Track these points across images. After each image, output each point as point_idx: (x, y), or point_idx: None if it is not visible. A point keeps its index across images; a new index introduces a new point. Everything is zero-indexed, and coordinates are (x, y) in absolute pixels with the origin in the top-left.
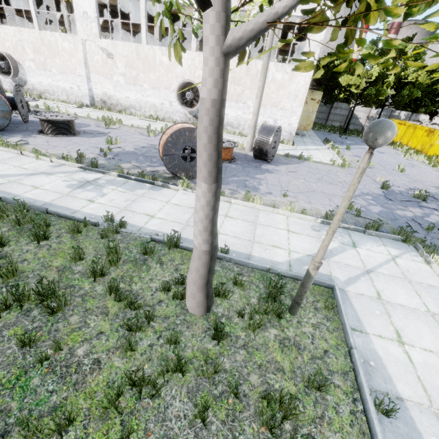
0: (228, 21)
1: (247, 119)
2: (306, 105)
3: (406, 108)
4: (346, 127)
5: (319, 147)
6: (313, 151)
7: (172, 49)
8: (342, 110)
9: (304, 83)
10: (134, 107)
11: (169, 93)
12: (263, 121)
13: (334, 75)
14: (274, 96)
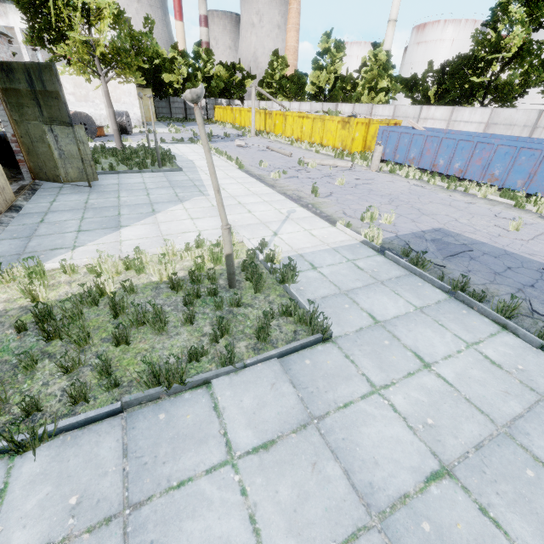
0: (105, 78)
1: (101, 114)
2: (144, 101)
3: (224, 97)
4: (186, 116)
5: (164, 129)
6: (159, 130)
7: None
8: (179, 103)
9: (132, 84)
10: None
11: None
12: None
13: (156, 75)
14: (114, 94)
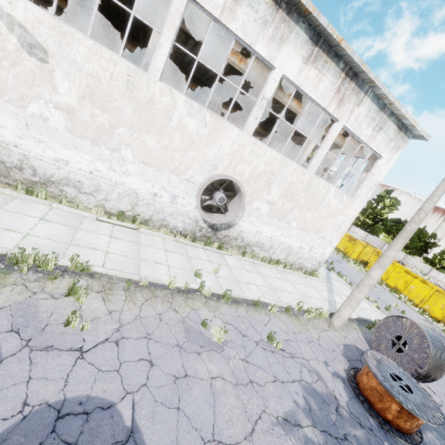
0: None
1: (283, 242)
2: None
3: None
4: None
5: (323, 268)
6: (339, 286)
7: (212, 114)
8: None
9: (351, 216)
10: (78, 184)
11: (178, 181)
12: (299, 247)
13: None
14: (321, 222)
